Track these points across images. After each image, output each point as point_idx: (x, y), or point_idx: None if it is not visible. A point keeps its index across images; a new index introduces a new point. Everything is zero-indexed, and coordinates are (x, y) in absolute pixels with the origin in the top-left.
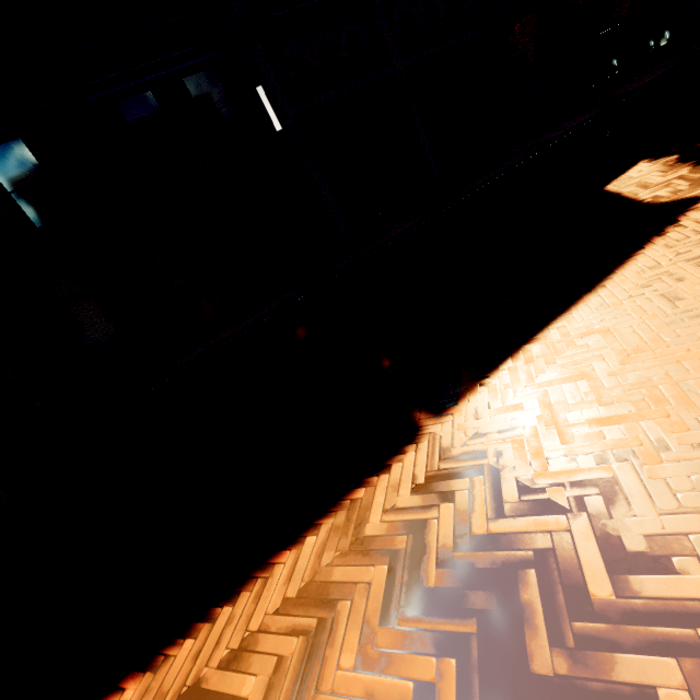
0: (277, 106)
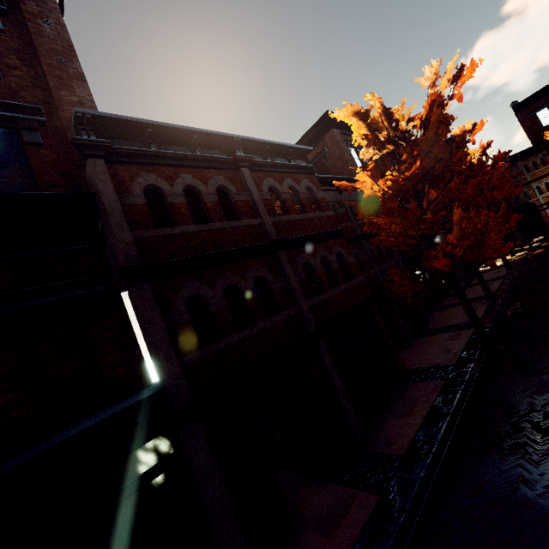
0: (157, 357)
